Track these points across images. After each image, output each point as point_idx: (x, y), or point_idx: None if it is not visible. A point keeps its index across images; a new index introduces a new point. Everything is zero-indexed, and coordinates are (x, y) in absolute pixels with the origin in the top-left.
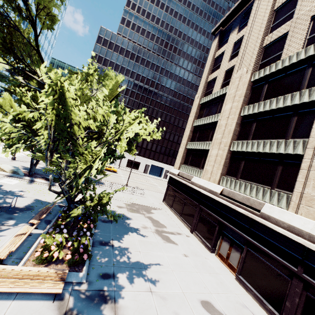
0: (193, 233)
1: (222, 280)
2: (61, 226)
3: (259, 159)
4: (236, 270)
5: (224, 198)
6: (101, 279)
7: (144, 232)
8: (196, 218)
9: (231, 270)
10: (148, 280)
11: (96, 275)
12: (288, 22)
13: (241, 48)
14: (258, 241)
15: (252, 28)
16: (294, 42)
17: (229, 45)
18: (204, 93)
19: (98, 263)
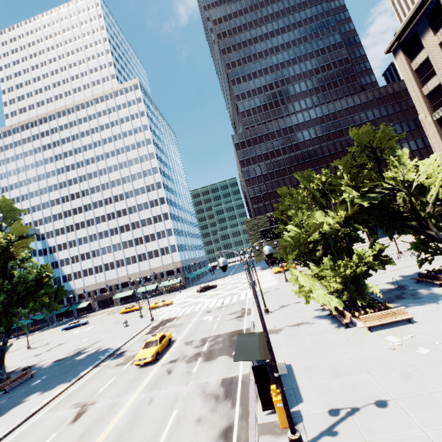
0: None
1: None
2: None
3: None
4: None
5: None
6: None
7: None
8: None
9: None
10: None
11: None
12: None
13: None
14: None
15: None
16: None
17: (429, 49)
18: (430, 108)
19: None
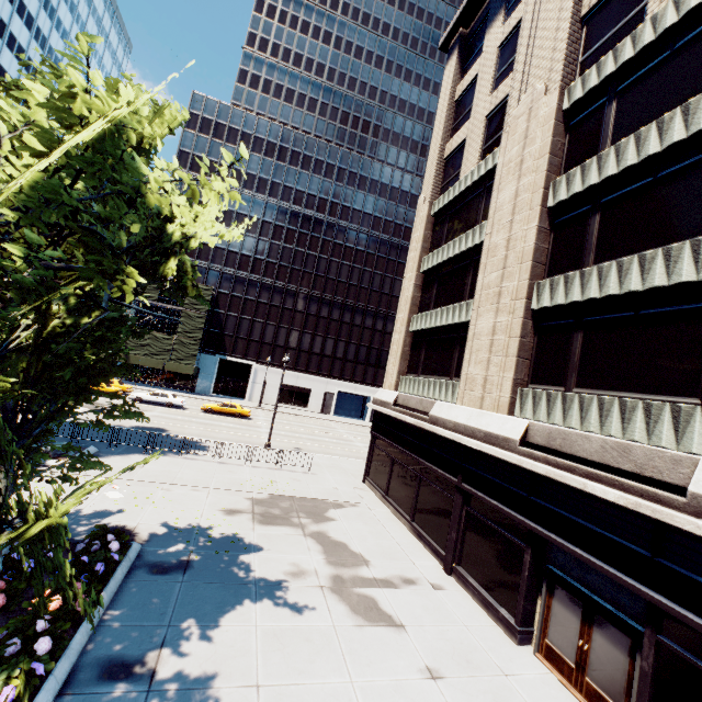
0: (454, 574)
1: None
2: None
3: (634, 314)
4: None
5: (536, 454)
6: None
7: (292, 591)
8: (455, 525)
9: None
10: None
11: None
12: None
13: (520, 46)
14: None
15: None
16: None
17: (486, 57)
18: (438, 189)
19: None
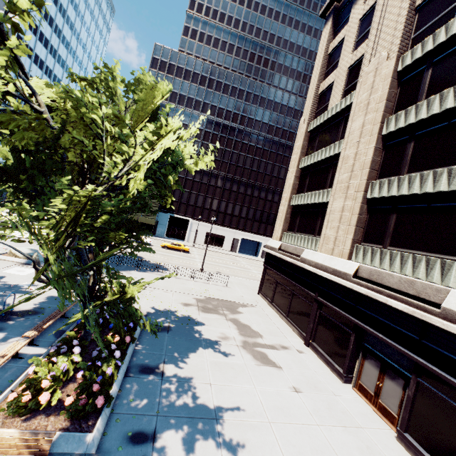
0: (310, 346)
1: (369, 443)
2: (73, 341)
3: (427, 206)
4: (398, 422)
5: (361, 282)
6: (127, 445)
7: (222, 346)
8: (312, 320)
9: (385, 419)
10: (221, 445)
11: (121, 436)
12: None
13: (374, 22)
14: (442, 367)
15: None
16: None
17: (351, 25)
18: (313, 114)
19: (130, 409)
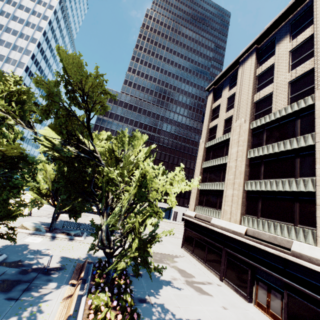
0: (223, 281)
1: None
2: (101, 284)
3: (275, 197)
4: None
5: (250, 238)
6: None
7: (175, 284)
8: (223, 263)
9: None
10: None
11: None
12: (270, 85)
13: (235, 103)
14: (297, 283)
15: (241, 88)
16: (279, 100)
17: (223, 99)
18: (207, 138)
19: None
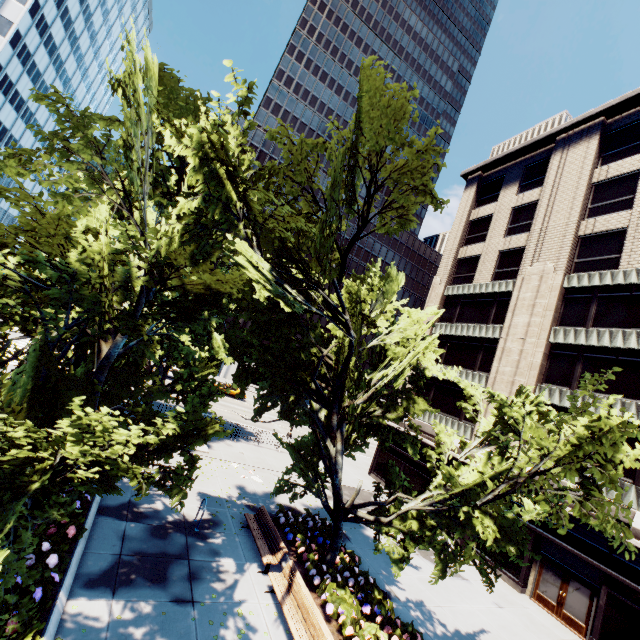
0: None
1: None
2: (323, 566)
3: None
4: (587, 630)
5: None
6: None
7: None
8: None
9: (572, 629)
10: None
11: None
12: (624, 213)
13: (535, 225)
14: (632, 579)
15: (555, 199)
16: None
17: (501, 207)
18: (451, 277)
19: None
